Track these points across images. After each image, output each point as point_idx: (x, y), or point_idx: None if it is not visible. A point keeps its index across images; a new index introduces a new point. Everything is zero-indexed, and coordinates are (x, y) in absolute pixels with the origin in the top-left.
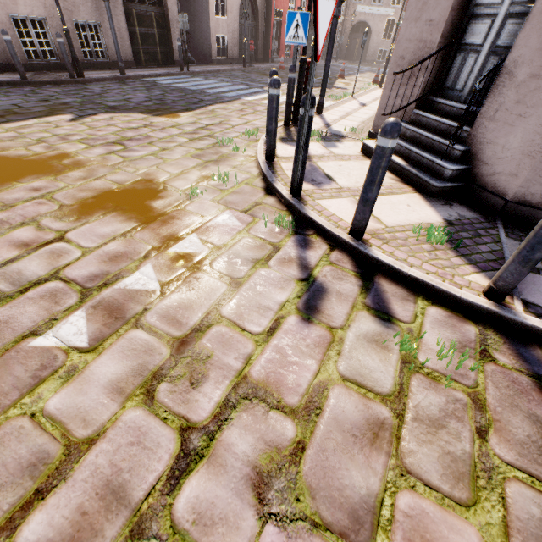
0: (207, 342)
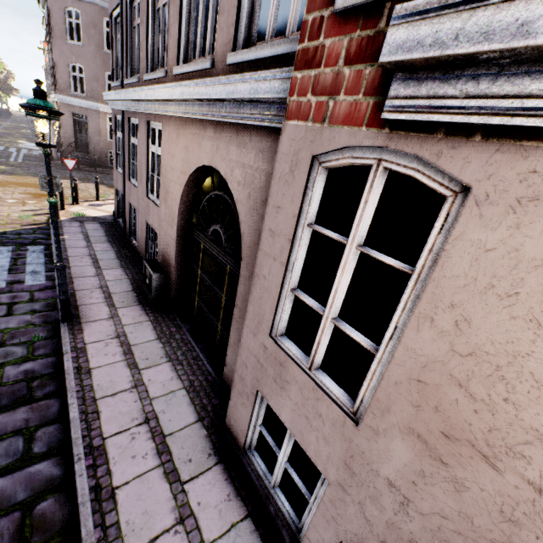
0: (2, 206)
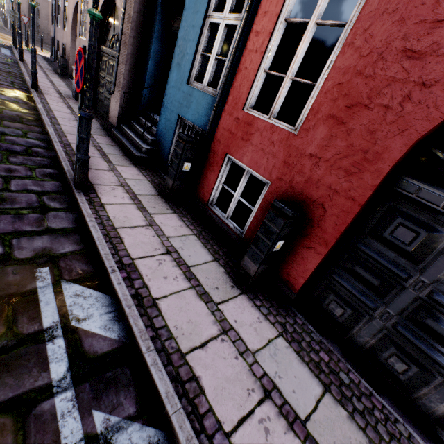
0: None
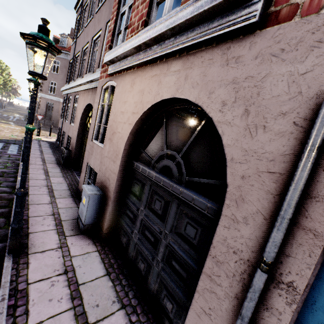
0: (2, 132)
